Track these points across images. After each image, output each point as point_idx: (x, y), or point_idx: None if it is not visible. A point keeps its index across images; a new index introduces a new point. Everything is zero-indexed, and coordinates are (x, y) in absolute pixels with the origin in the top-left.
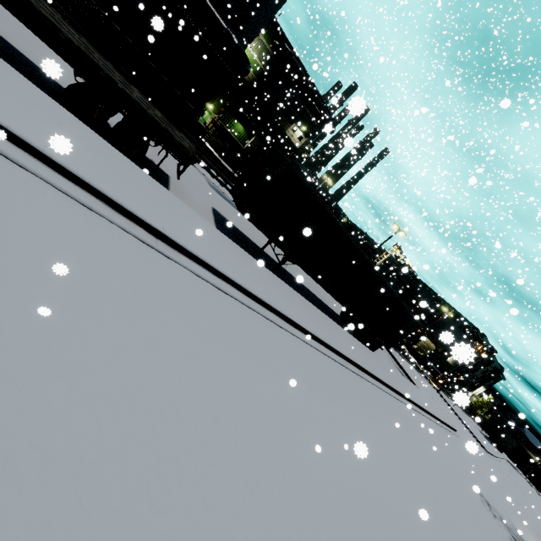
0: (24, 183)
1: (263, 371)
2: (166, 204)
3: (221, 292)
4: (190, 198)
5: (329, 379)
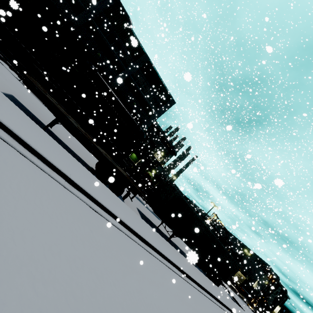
0: (115, 231)
1: (194, 311)
2: (137, 220)
3: (165, 265)
4: (130, 206)
5: (212, 312)
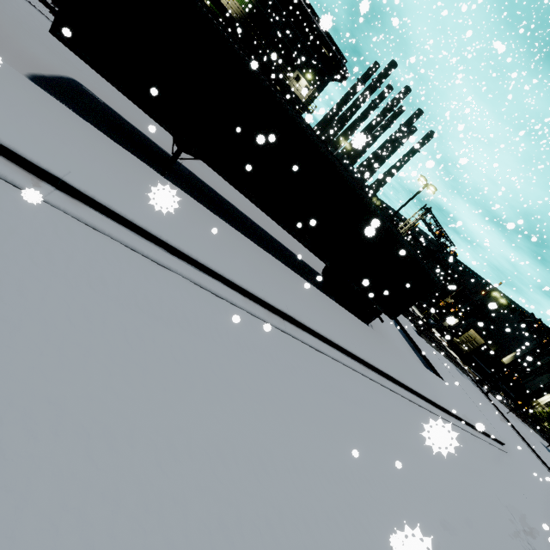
0: None
1: None
2: None
3: None
4: None
5: (111, 298)
